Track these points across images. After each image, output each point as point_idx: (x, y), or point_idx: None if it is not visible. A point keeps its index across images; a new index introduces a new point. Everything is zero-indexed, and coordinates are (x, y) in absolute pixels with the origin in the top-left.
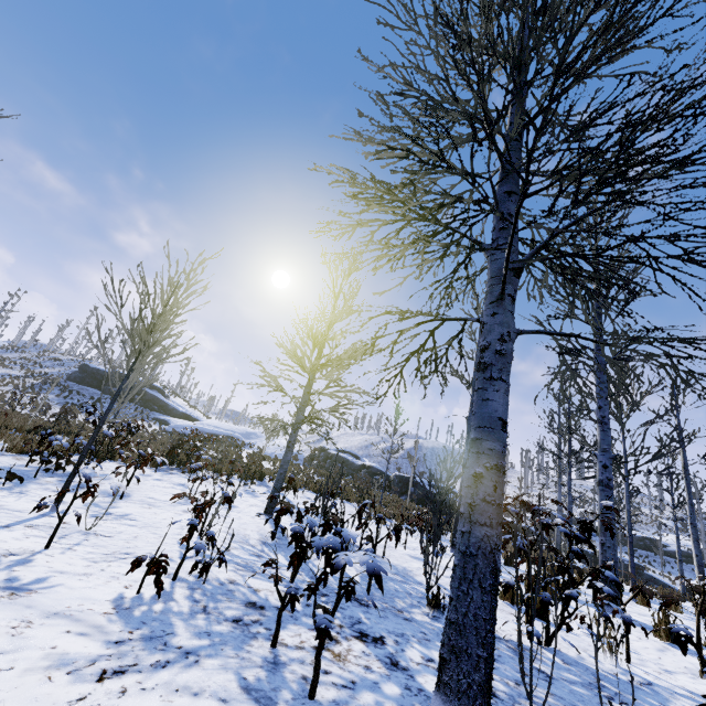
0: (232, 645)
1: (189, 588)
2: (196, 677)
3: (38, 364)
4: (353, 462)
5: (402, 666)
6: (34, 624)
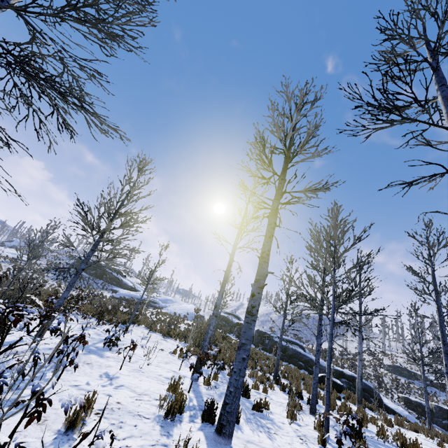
0: None
1: None
2: None
3: (59, 258)
4: (232, 321)
5: None
6: None
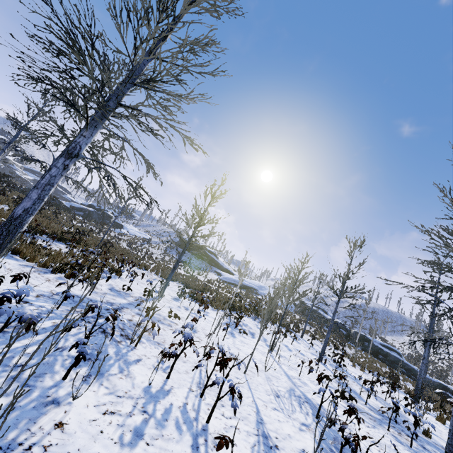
0: (379, 427)
1: (346, 402)
2: (383, 433)
3: (161, 234)
4: (324, 316)
5: (427, 449)
6: (339, 408)
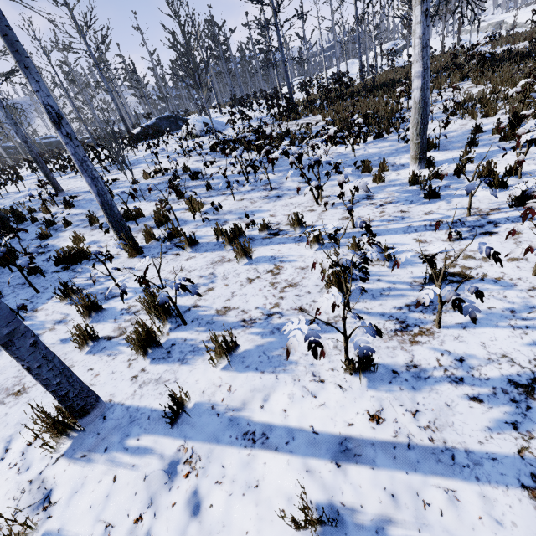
0: None
1: None
2: None
3: None
4: None
5: None
6: None
